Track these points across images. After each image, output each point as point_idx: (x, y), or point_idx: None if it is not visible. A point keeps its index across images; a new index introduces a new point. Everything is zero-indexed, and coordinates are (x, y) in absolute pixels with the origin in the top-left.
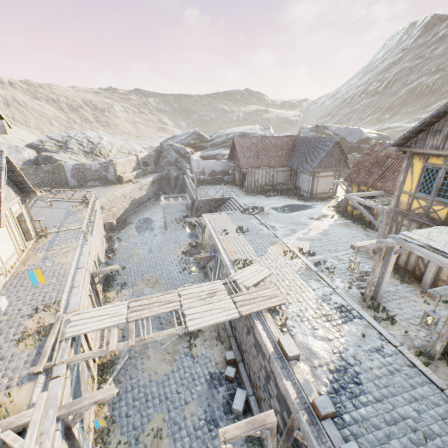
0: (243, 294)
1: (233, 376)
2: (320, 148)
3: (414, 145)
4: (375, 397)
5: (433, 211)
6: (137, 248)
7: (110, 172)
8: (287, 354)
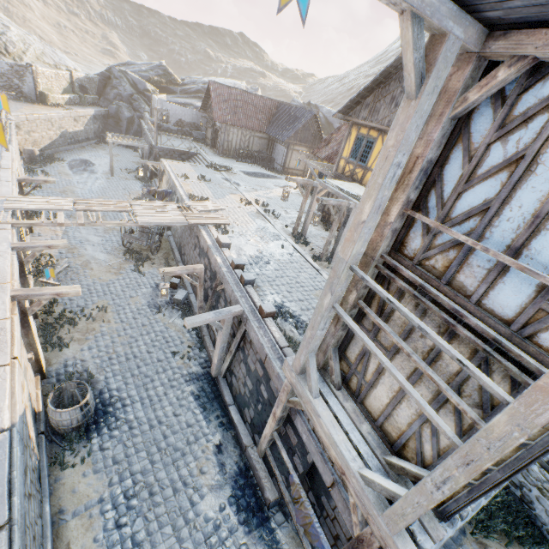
0: (194, 213)
1: (177, 283)
2: (300, 118)
3: (353, 115)
4: (275, 269)
5: (355, 174)
6: (72, 186)
7: (27, 83)
8: (221, 243)
